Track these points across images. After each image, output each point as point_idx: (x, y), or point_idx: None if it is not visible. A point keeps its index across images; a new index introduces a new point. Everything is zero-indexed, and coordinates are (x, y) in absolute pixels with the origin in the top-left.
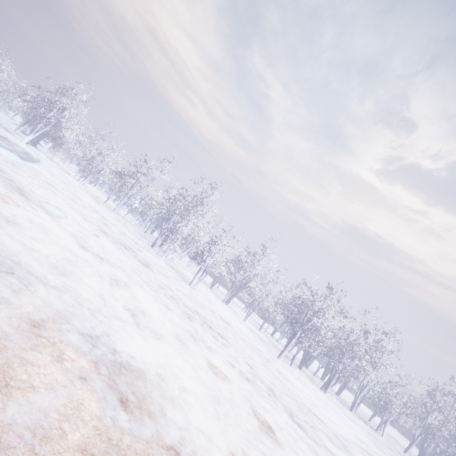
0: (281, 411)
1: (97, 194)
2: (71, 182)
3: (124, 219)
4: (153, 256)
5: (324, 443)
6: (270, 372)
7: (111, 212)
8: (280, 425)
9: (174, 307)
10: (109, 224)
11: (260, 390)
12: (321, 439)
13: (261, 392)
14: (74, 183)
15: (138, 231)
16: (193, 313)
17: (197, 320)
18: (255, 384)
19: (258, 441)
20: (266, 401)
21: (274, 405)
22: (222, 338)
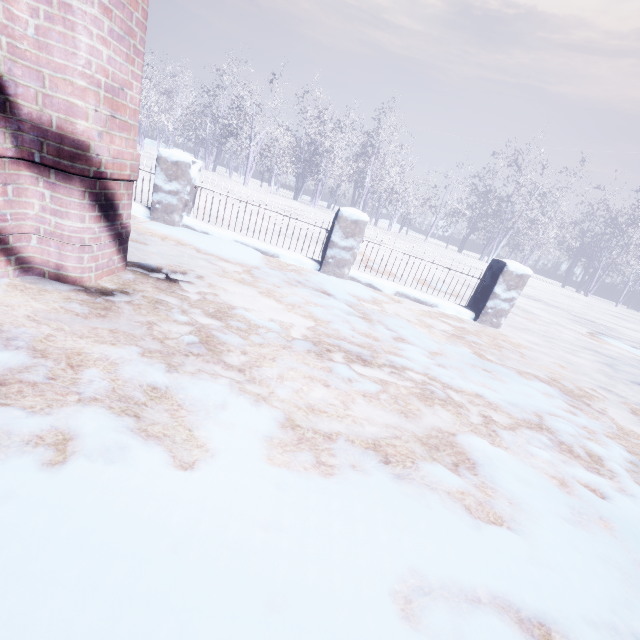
0: None
1: None
2: None
3: None
4: None
5: None
6: None
7: None
8: None
9: None
10: None
11: None
12: None
13: None
14: None
15: None
16: None
17: None
18: None
19: None
20: None
21: None
22: None
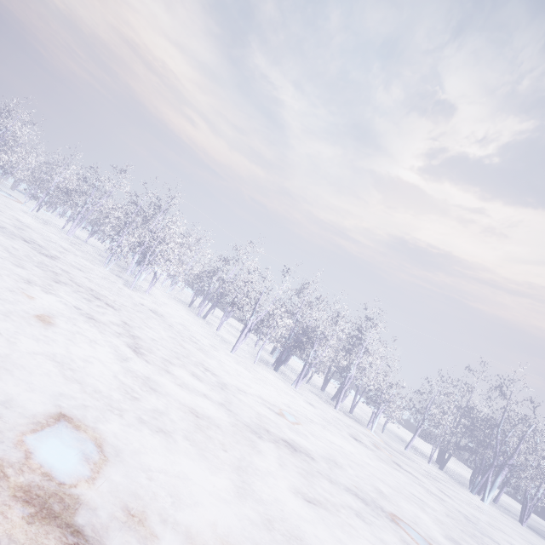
0: (121, 341)
1: (61, 224)
2: (11, 205)
3: (86, 244)
4: (92, 264)
5: (173, 371)
6: (174, 341)
7: (64, 234)
8: (87, 336)
9: (40, 273)
10: (31, 232)
11: (107, 328)
12: (173, 369)
13: (103, 328)
14: (18, 208)
15: (102, 255)
16: (80, 287)
17: (75, 289)
18: (105, 325)
19: (0, 314)
20: (100, 331)
21: (115, 337)
22: (110, 307)
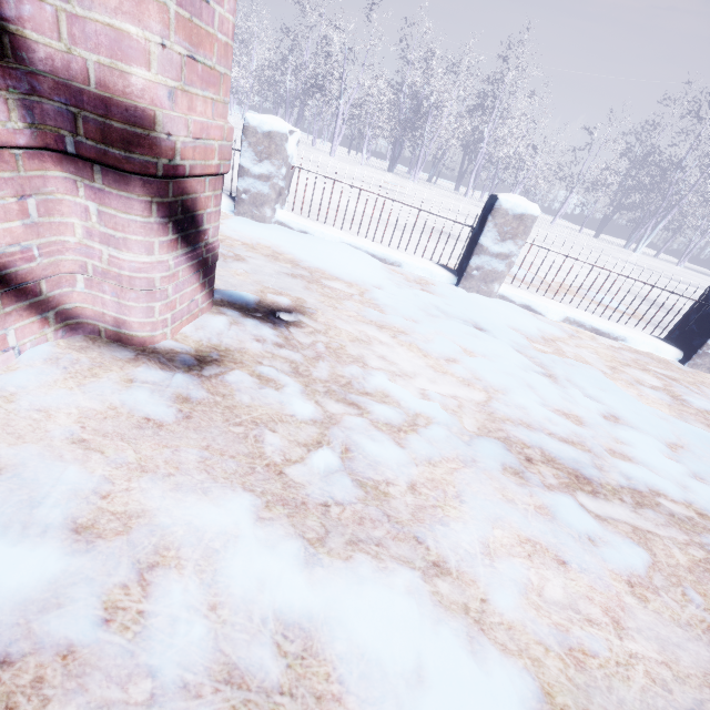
0: None
1: None
2: None
3: None
4: None
5: None
6: None
7: None
8: None
9: None
10: None
11: None
12: None
13: None
14: None
15: None
16: None
17: None
18: None
19: None
20: None
21: None
22: None
